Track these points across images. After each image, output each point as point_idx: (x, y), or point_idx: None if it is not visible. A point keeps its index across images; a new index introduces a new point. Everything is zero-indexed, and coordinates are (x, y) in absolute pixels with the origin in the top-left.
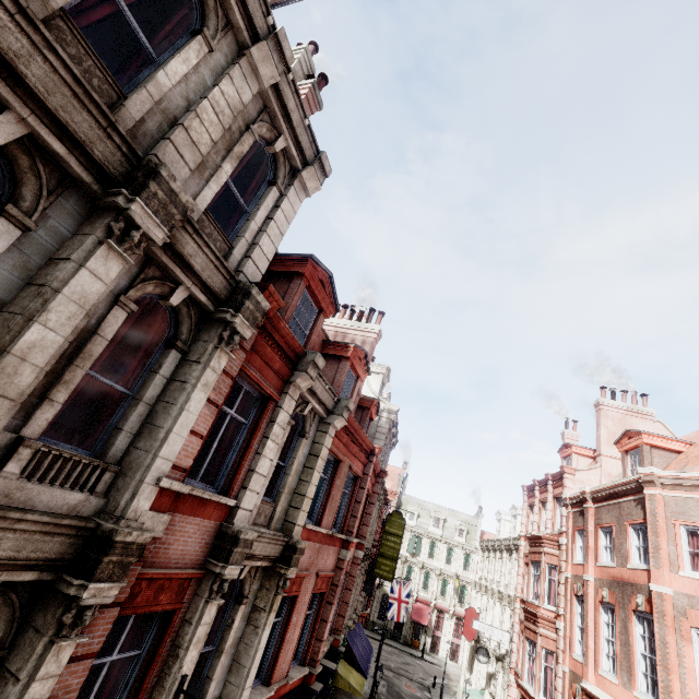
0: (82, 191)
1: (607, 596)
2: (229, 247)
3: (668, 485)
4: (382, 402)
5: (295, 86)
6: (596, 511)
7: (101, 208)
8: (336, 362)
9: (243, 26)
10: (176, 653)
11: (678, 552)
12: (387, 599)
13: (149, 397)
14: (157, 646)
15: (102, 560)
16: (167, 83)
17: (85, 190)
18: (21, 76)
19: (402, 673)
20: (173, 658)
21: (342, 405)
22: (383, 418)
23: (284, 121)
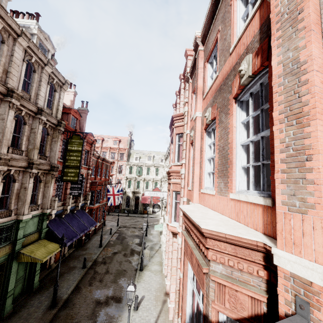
0: None
1: (210, 115)
2: None
3: None
4: None
5: None
6: (205, 49)
7: None
8: None
9: None
10: None
11: None
12: (129, 198)
13: None
14: None
15: None
16: None
17: None
18: None
19: (132, 226)
20: None
21: None
22: None
23: None
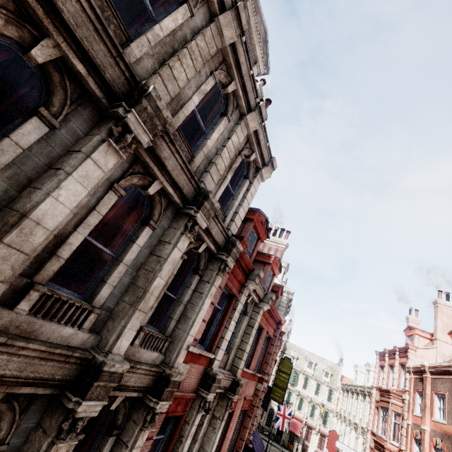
0: (173, 205)
1: (440, 444)
2: (225, 216)
3: None
4: (284, 286)
5: (264, 128)
6: (433, 381)
7: (180, 212)
8: (262, 265)
9: (244, 106)
10: (181, 440)
11: None
12: (272, 412)
13: (185, 301)
14: (173, 434)
15: (165, 390)
16: (210, 144)
17: (175, 205)
18: (166, 167)
19: None
20: (179, 442)
21: (268, 297)
22: (284, 297)
23: (256, 146)
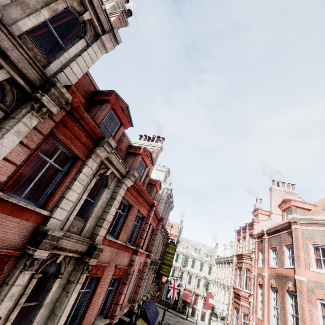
0: None
1: (274, 284)
2: (48, 62)
3: (304, 223)
4: (164, 184)
5: None
6: (269, 240)
7: None
8: (134, 156)
9: None
10: None
11: (309, 258)
12: None
13: None
14: None
15: None
16: None
17: None
18: None
19: None
20: None
21: (130, 173)
22: (164, 192)
23: (88, 2)
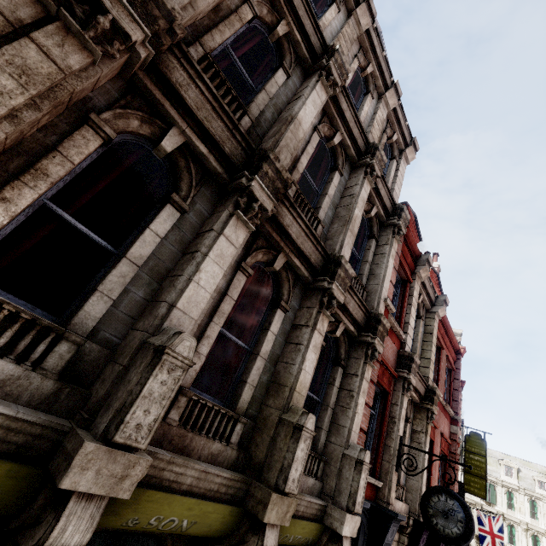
0: (348, 162)
1: None
2: None
3: None
4: None
5: (401, 107)
6: None
7: (354, 168)
8: None
9: (381, 85)
10: (393, 421)
11: None
12: None
13: (369, 260)
14: (383, 411)
15: (377, 327)
16: (364, 115)
17: (350, 161)
18: (345, 117)
19: None
20: (391, 423)
21: (440, 300)
22: None
23: (397, 125)
